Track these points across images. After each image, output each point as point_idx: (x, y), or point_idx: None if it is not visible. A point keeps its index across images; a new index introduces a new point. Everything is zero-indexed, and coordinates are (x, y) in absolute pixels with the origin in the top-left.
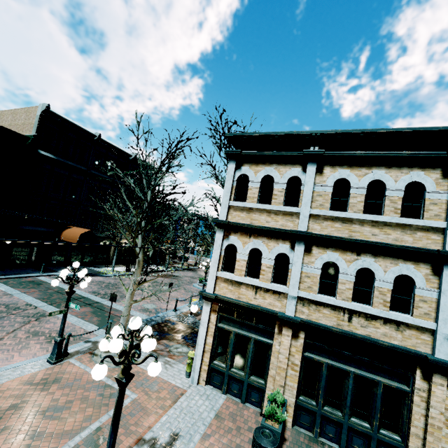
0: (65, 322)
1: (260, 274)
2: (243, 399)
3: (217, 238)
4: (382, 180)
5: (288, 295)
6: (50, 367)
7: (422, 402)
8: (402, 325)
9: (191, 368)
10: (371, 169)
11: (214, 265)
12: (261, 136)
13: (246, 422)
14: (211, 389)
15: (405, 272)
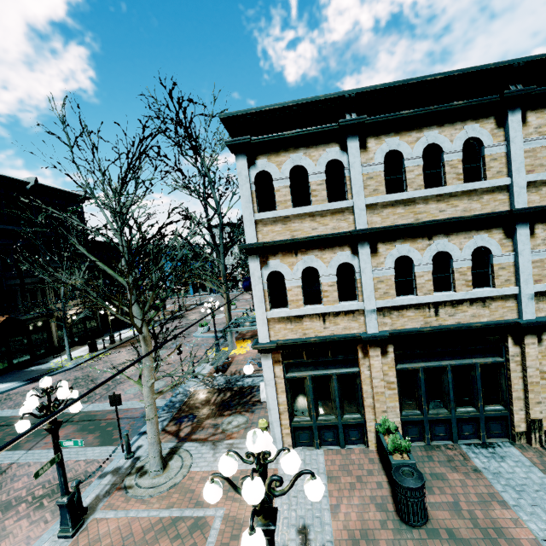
0: (64, 471)
1: (323, 297)
2: (342, 444)
3: (252, 269)
4: (437, 143)
5: (365, 311)
6: (69, 544)
7: (518, 367)
8: (488, 299)
9: None
10: (422, 131)
11: (260, 306)
12: (274, 110)
13: (360, 467)
14: (301, 451)
15: (481, 244)
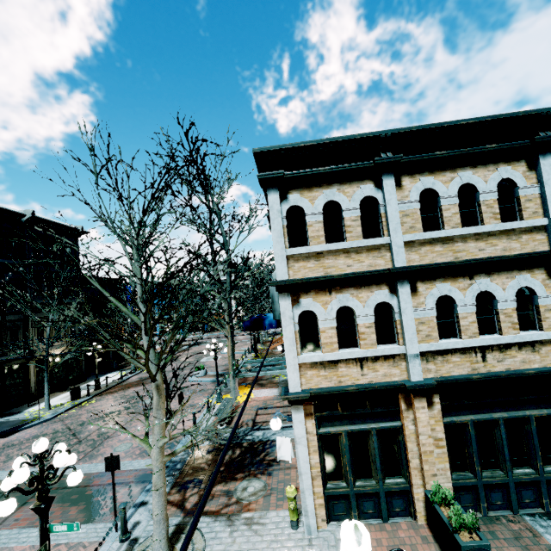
0: None
1: (360, 339)
2: (385, 516)
3: (283, 308)
4: (472, 183)
5: (407, 356)
6: None
7: None
8: (537, 343)
9: (297, 512)
10: (456, 171)
11: (291, 349)
12: (309, 146)
13: (413, 549)
14: (338, 527)
15: (524, 284)
